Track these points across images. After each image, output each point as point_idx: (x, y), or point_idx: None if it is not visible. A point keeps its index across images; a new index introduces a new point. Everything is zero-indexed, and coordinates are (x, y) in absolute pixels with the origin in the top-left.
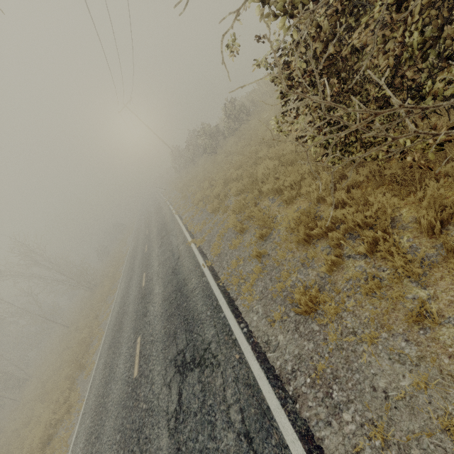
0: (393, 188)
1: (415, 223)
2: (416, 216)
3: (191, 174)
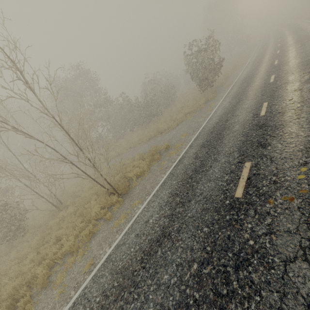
0: None
1: None
2: None
3: None
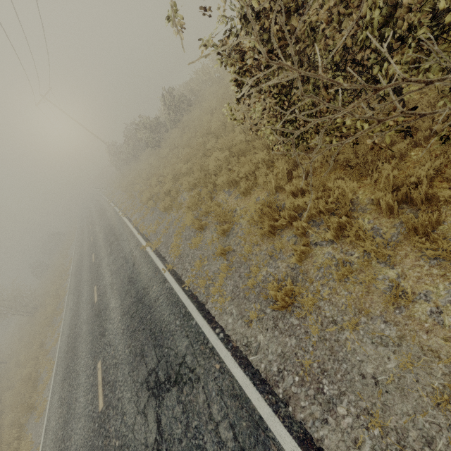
0: (345, 172)
1: (372, 205)
2: (372, 197)
3: (135, 170)
